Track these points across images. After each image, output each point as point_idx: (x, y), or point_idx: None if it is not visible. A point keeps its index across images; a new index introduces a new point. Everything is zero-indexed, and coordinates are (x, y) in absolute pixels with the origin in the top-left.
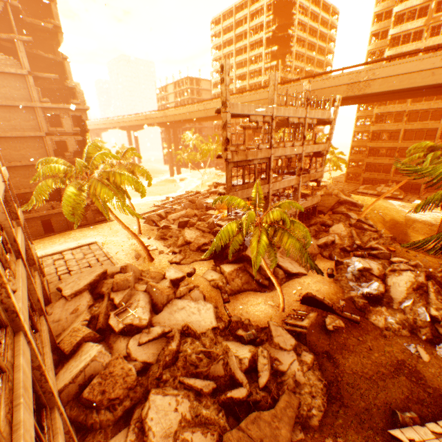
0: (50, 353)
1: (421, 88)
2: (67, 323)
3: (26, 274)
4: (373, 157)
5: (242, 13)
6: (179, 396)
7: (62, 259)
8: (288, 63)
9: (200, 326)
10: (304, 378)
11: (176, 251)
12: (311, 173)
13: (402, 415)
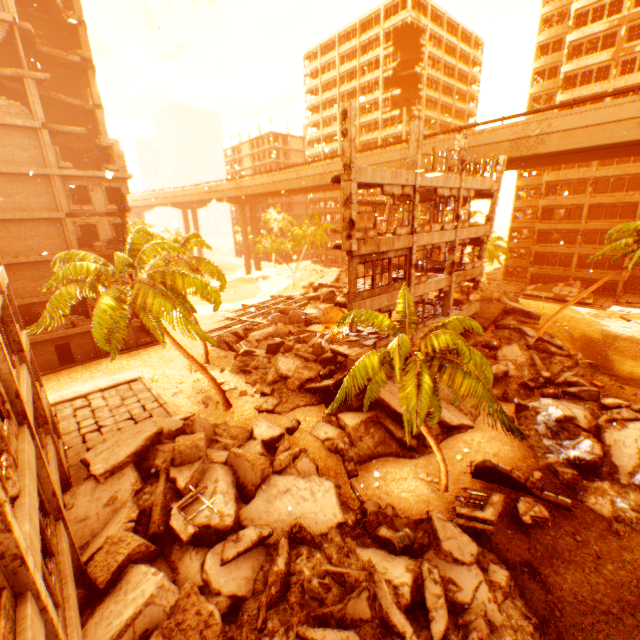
0: (74, 596)
1: (620, 144)
2: (98, 523)
3: (35, 452)
4: (544, 243)
5: (348, 44)
6: None
7: (87, 407)
8: (416, 113)
9: (318, 522)
10: (500, 616)
11: (266, 392)
12: (466, 269)
13: None
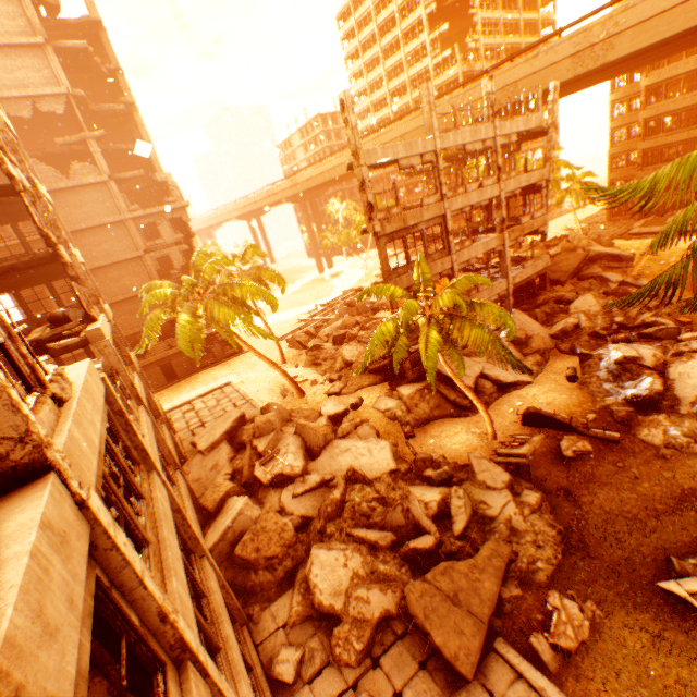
0: (192, 508)
1: None
2: (208, 482)
3: (151, 422)
4: (652, 166)
5: None
6: (348, 550)
7: (192, 410)
8: (471, 46)
9: (373, 470)
10: (524, 524)
11: (333, 378)
12: (523, 222)
13: (680, 562)
